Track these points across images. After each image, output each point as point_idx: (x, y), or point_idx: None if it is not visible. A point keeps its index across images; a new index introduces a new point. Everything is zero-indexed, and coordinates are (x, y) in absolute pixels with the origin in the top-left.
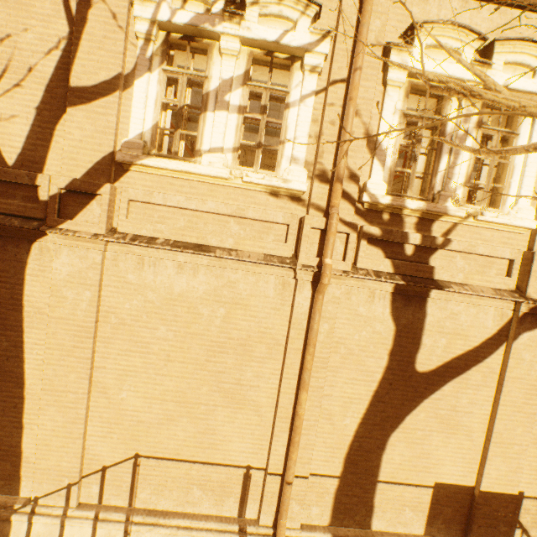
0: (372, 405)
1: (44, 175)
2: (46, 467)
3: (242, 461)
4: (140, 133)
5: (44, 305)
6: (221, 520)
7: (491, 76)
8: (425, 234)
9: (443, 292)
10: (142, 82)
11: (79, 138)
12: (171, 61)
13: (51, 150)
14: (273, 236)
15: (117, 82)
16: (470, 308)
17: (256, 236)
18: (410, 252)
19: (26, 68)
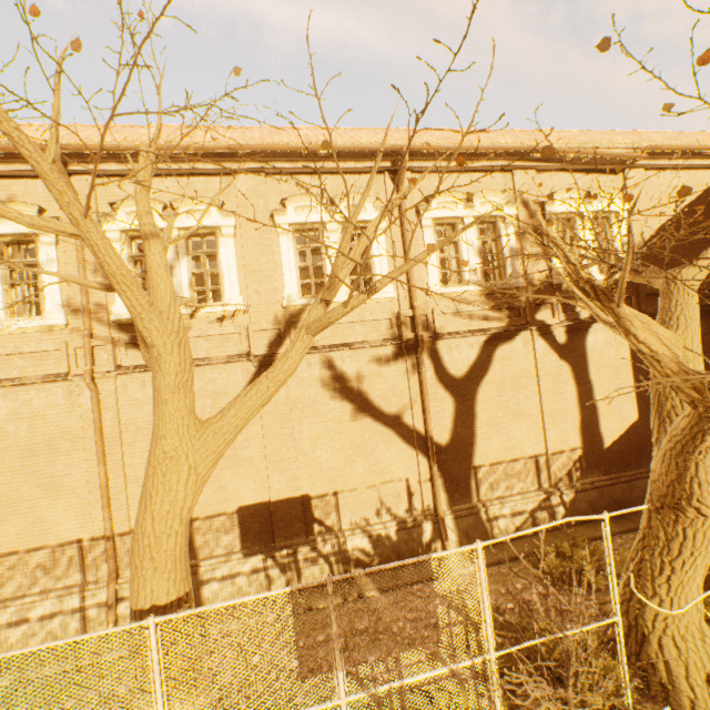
0: None
1: None
2: None
3: (74, 537)
4: None
5: None
6: (64, 589)
7: (179, 222)
8: None
9: (196, 367)
10: None
11: None
12: None
13: None
14: (53, 360)
15: None
16: (223, 373)
17: (39, 363)
18: None
19: None
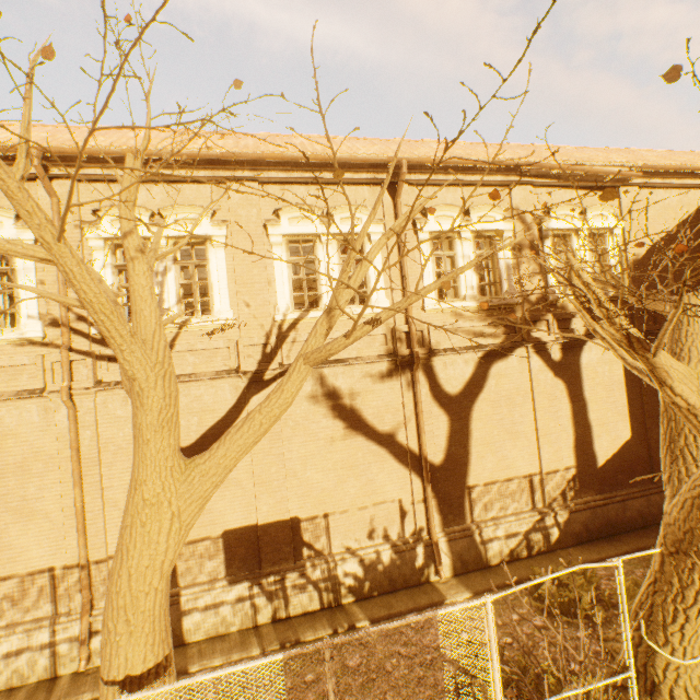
0: None
1: None
2: None
3: (45, 565)
4: None
5: None
6: (33, 622)
7: (168, 231)
8: None
9: (182, 383)
10: None
11: None
12: None
13: None
14: (28, 375)
15: None
16: (210, 389)
17: (12, 378)
18: None
19: None
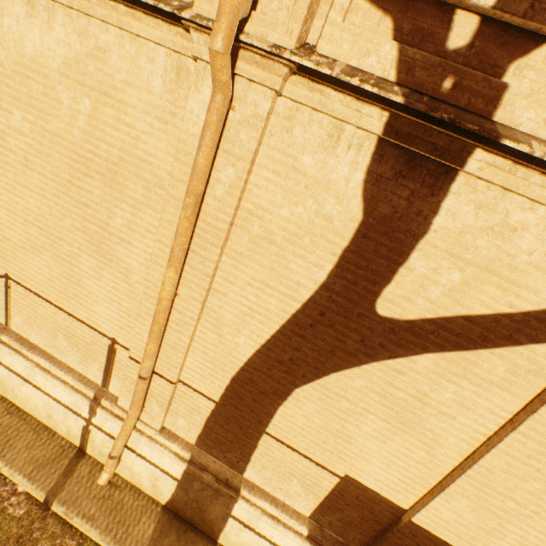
0: (283, 335)
1: None
2: None
3: (108, 331)
4: None
5: None
6: (81, 380)
7: None
8: None
9: (503, 163)
10: None
11: None
12: None
13: None
14: None
15: None
16: None
17: None
18: (464, 37)
19: None
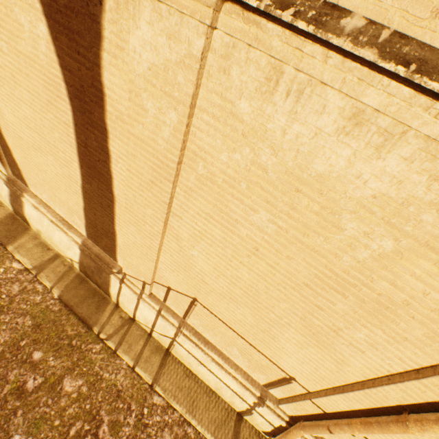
0: None
1: None
2: (130, 262)
3: (289, 371)
4: None
5: (125, 111)
6: (247, 378)
7: None
8: None
9: None
10: None
11: None
12: None
13: None
14: None
15: None
16: None
17: None
18: None
19: None
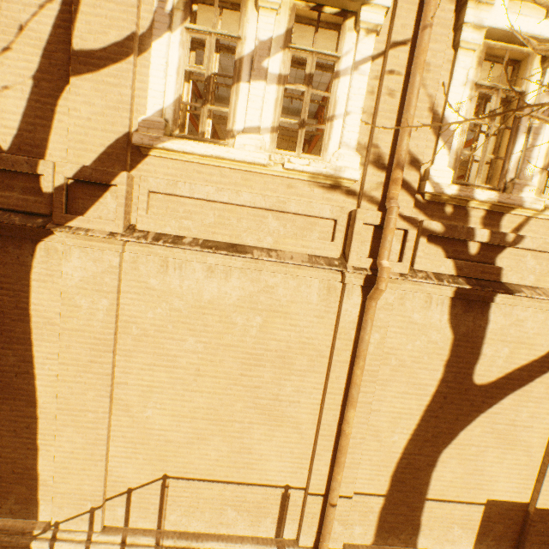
0: (424, 420)
1: (46, 162)
2: (66, 491)
3: (280, 481)
4: (160, 110)
5: (55, 315)
6: (257, 542)
7: None
8: (493, 230)
9: (510, 296)
10: (161, 44)
11: (86, 116)
12: (194, 18)
13: (53, 131)
14: (318, 233)
15: (130, 44)
16: (538, 314)
17: (298, 233)
18: (475, 250)
19: (17, 26)
